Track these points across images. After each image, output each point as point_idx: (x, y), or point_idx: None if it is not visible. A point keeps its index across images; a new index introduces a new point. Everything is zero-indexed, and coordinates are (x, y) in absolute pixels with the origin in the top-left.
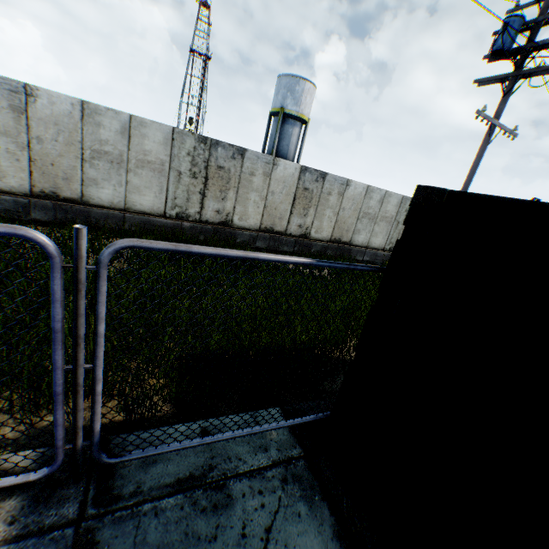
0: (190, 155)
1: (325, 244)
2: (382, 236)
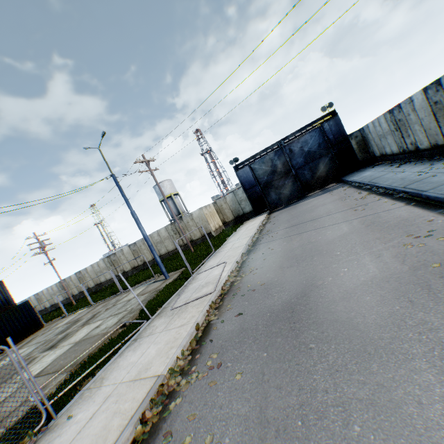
0: (60, 286)
1: (95, 287)
2: (108, 274)
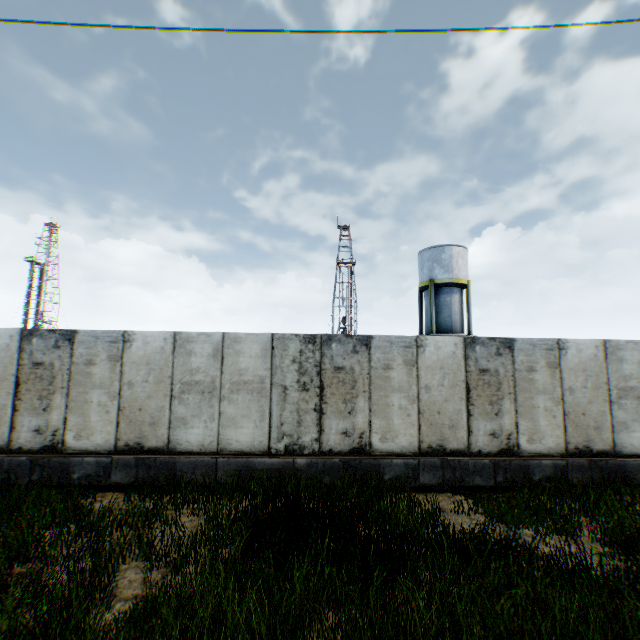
0: (295, 362)
1: (558, 462)
2: None
